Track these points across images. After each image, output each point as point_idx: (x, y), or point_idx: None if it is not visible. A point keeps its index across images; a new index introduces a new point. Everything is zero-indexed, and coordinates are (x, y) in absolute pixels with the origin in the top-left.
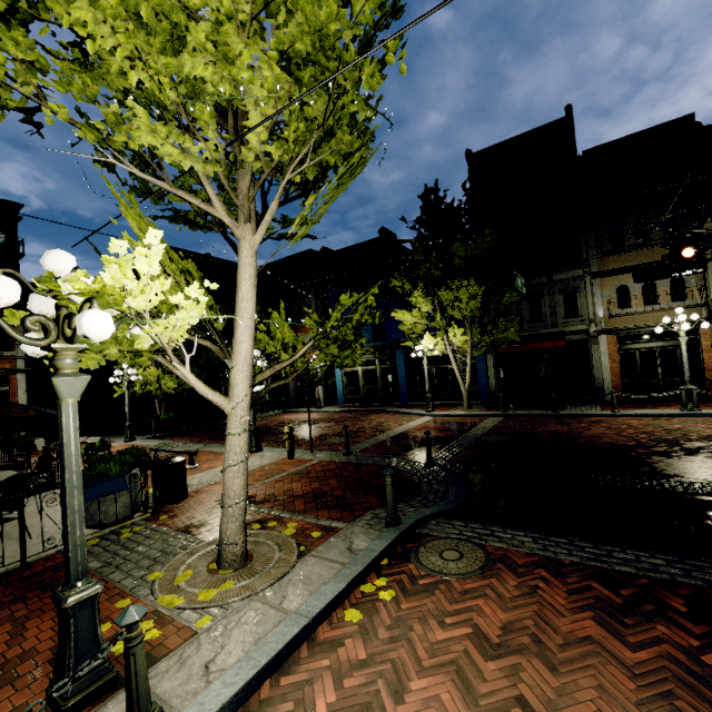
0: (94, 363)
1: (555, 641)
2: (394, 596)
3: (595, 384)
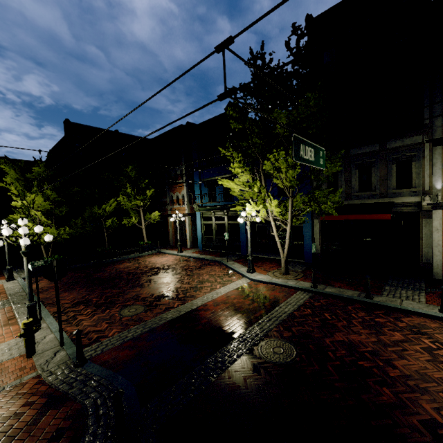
0: None
1: None
2: None
3: (423, 259)
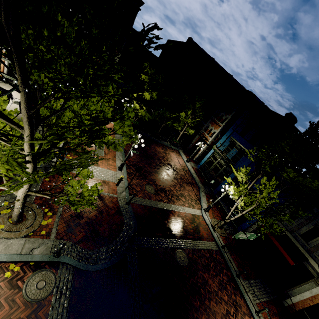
0: None
1: None
2: (8, 277)
3: (289, 291)
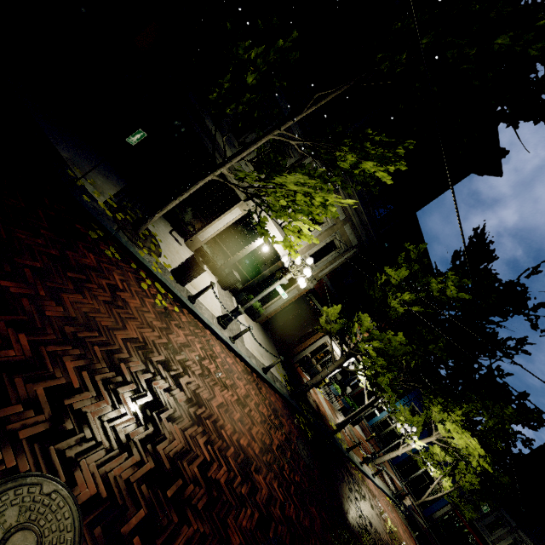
0: (398, 430)
1: (411, 539)
2: (392, 505)
3: None
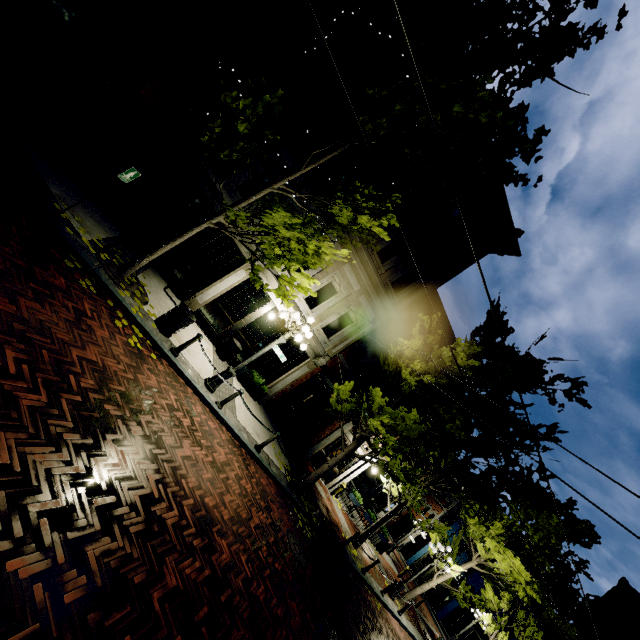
0: (431, 552)
1: None
2: None
3: None
